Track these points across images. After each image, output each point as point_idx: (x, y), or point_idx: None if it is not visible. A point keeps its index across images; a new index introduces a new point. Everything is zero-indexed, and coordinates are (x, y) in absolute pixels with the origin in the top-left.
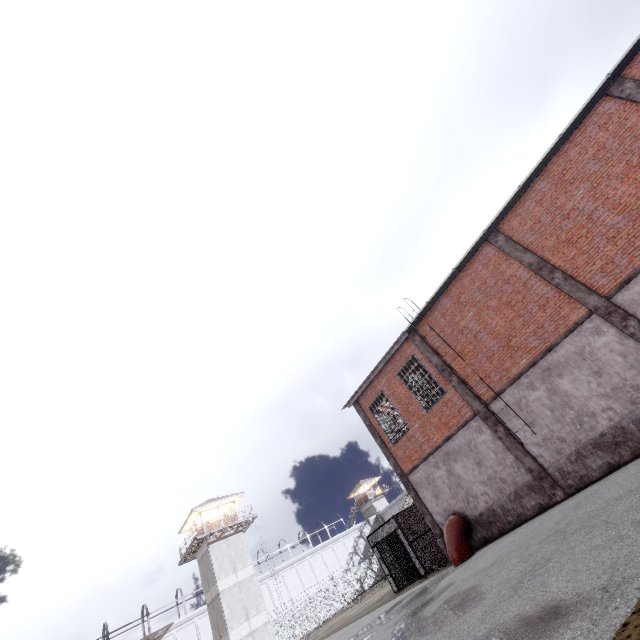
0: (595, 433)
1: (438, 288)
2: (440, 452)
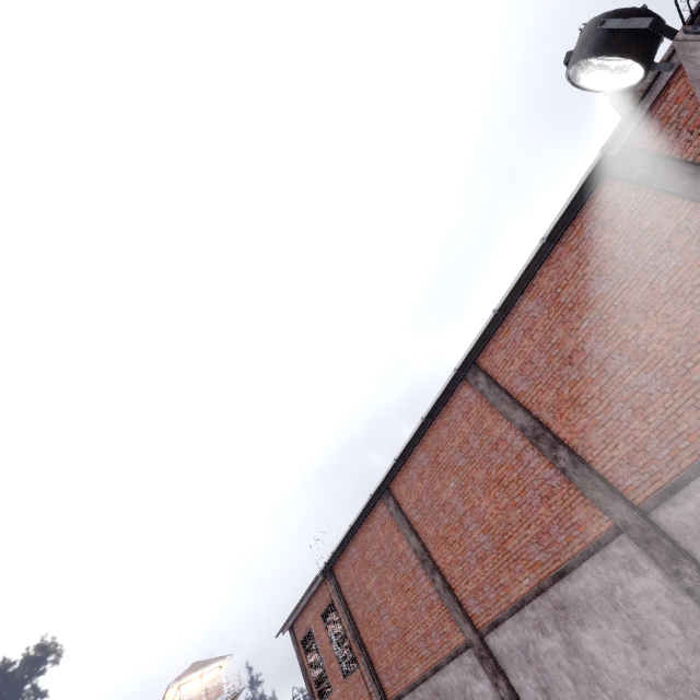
0: None
1: (340, 541)
2: None
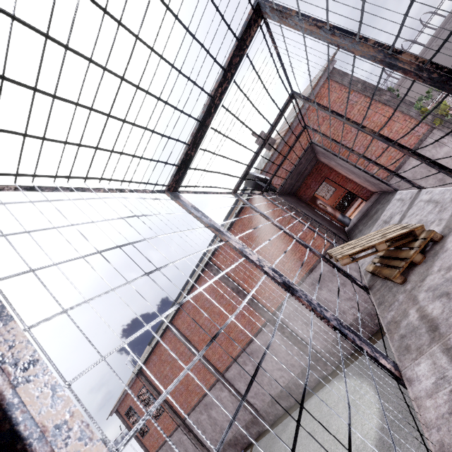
0: (228, 438)
1: (146, 356)
2: (167, 443)
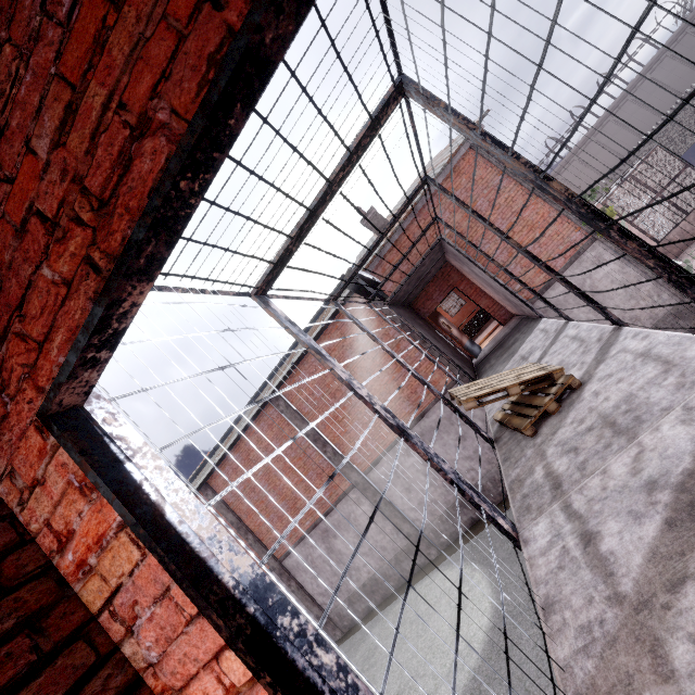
0: None
1: None
2: None
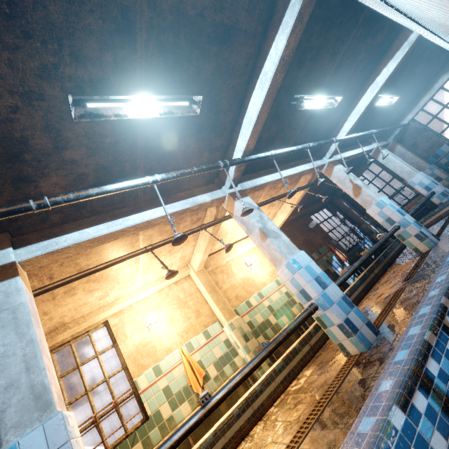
0: None
1: None
2: None
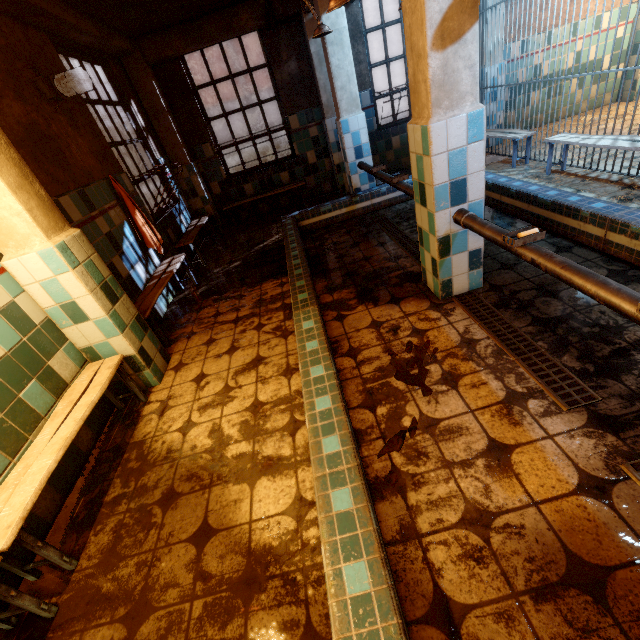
0: (229, 136)
1: None
2: None
